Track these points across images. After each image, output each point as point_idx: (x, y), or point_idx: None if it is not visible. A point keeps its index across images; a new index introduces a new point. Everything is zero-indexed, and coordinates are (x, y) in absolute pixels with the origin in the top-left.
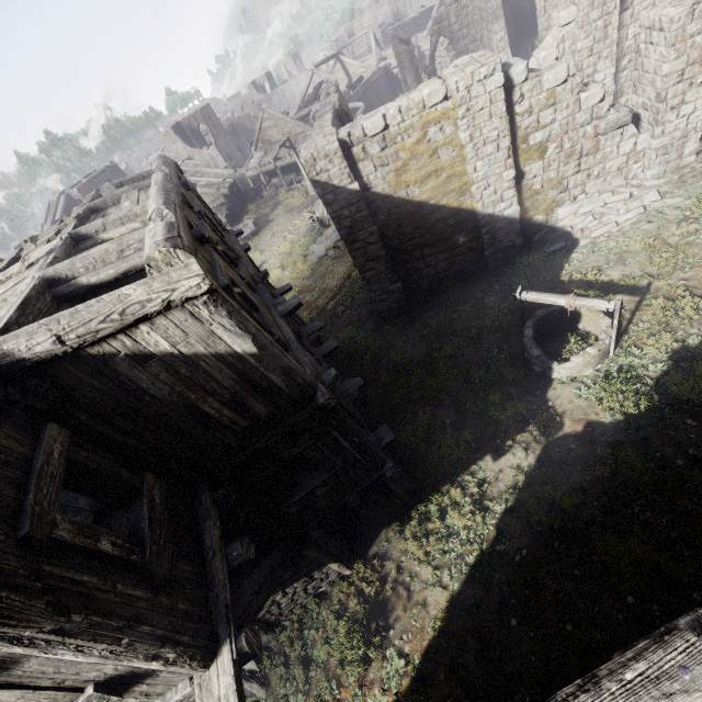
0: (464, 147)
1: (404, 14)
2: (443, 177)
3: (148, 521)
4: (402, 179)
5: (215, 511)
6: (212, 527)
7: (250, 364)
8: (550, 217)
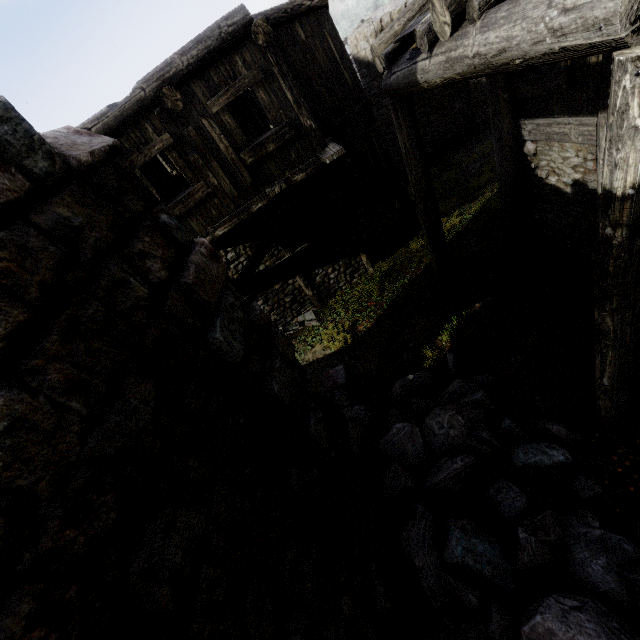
0: None
1: None
2: None
3: None
4: None
5: None
6: None
7: (337, 61)
8: None
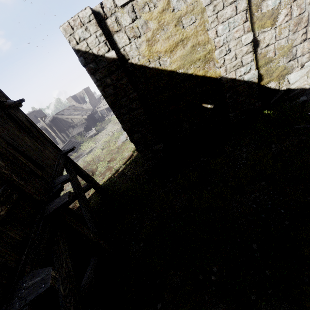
0: (205, 10)
1: None
2: (189, 46)
3: None
4: (153, 49)
5: None
6: None
7: None
8: (281, 83)
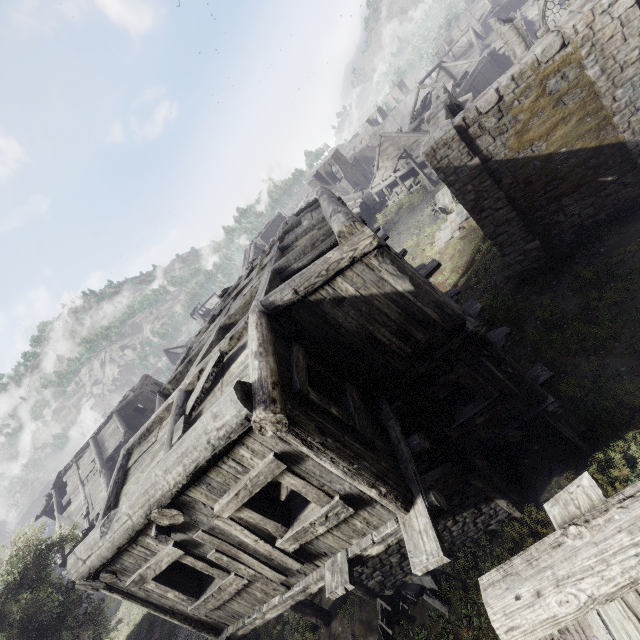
0: (595, 83)
1: None
2: (573, 121)
3: (354, 408)
4: (523, 139)
5: (394, 415)
6: (394, 424)
7: (409, 300)
8: None
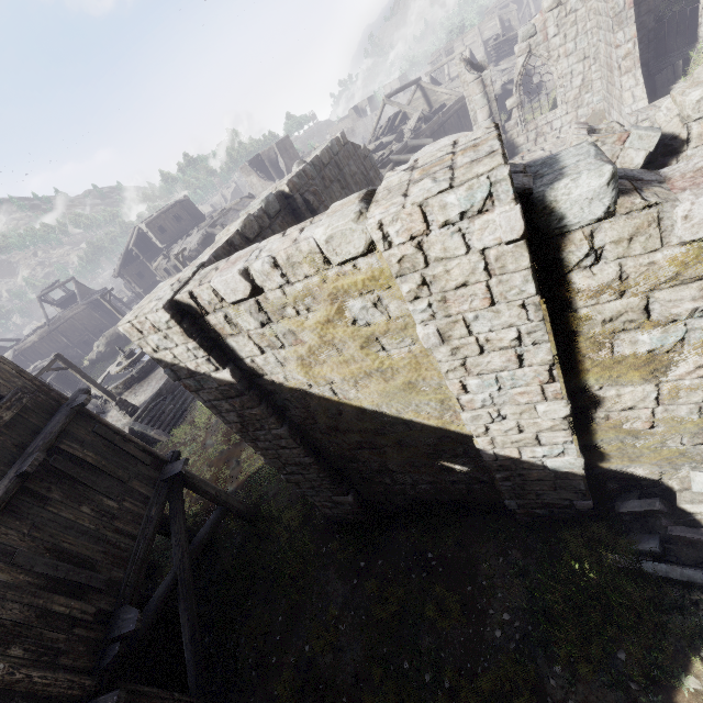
0: (429, 349)
1: (516, 26)
2: (399, 380)
3: None
4: (315, 371)
5: None
6: None
7: None
8: (668, 475)
